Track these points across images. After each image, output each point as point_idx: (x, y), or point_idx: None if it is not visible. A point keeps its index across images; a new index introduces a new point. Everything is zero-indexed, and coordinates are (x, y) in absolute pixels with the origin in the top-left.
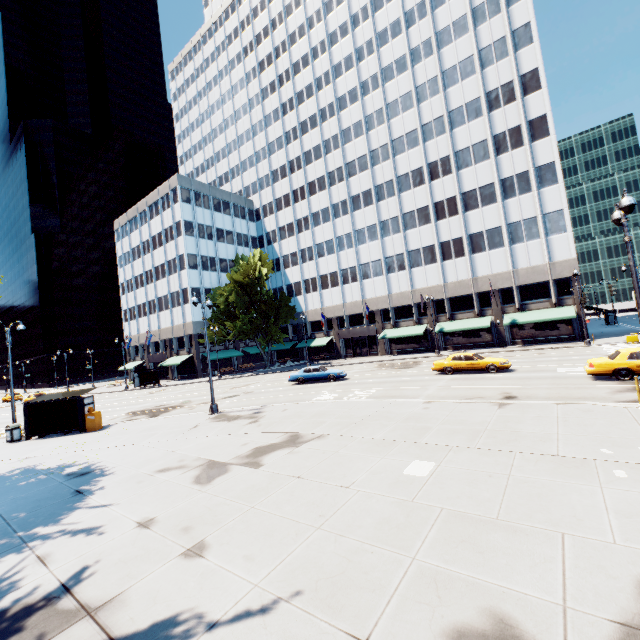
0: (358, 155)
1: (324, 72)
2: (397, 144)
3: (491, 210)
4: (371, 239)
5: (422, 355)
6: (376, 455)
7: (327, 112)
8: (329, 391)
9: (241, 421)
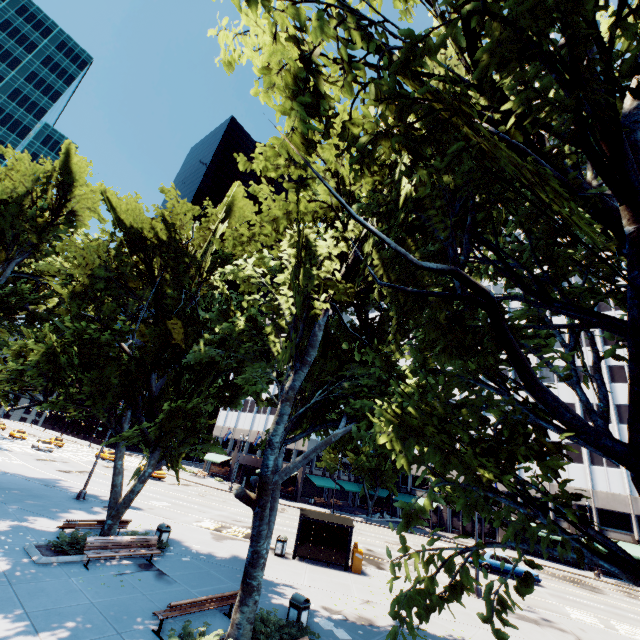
0: None
1: None
2: None
3: None
4: None
5: (572, 570)
6: None
7: None
8: (564, 605)
9: (558, 632)
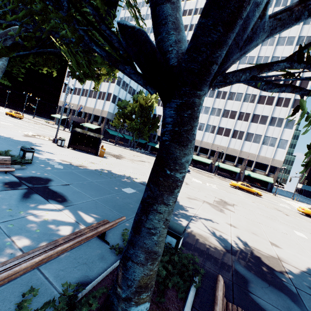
0: None
1: None
2: None
3: (261, 127)
4: (205, 113)
5: (207, 172)
6: (274, 222)
7: None
8: (192, 177)
9: None
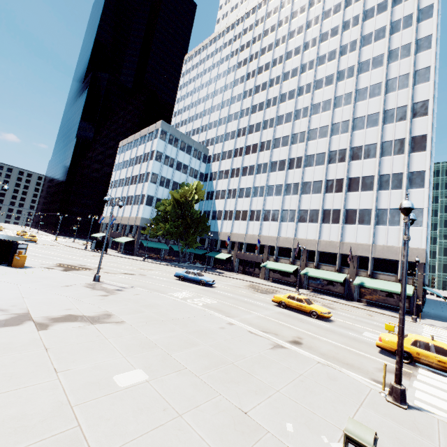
0: (284, 135)
1: (277, 76)
2: (312, 133)
3: (367, 195)
4: (276, 194)
5: (286, 287)
6: (124, 352)
7: (271, 102)
8: (188, 291)
9: (99, 292)
